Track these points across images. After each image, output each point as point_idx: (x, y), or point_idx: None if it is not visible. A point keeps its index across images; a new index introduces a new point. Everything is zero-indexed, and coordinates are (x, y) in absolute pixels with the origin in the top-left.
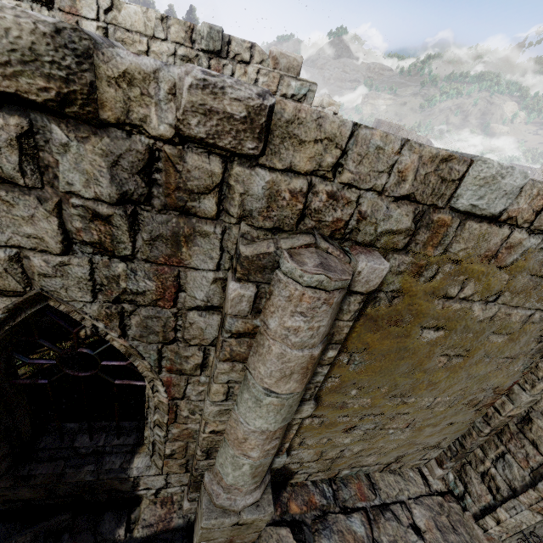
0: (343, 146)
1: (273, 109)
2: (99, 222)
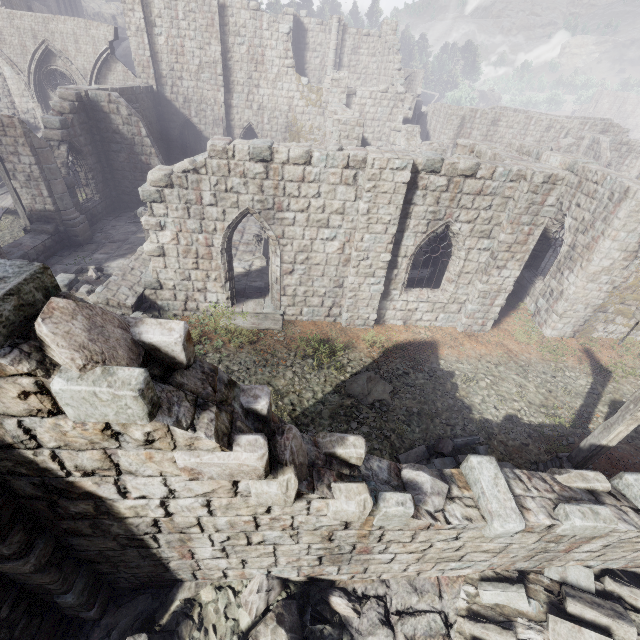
0: None
1: None
2: (621, 154)
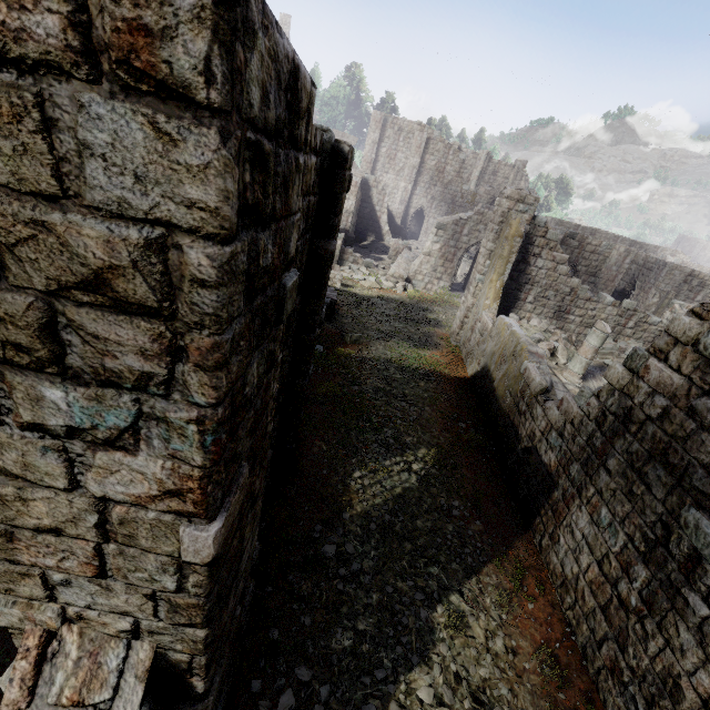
0: (703, 268)
1: (698, 265)
2: None
